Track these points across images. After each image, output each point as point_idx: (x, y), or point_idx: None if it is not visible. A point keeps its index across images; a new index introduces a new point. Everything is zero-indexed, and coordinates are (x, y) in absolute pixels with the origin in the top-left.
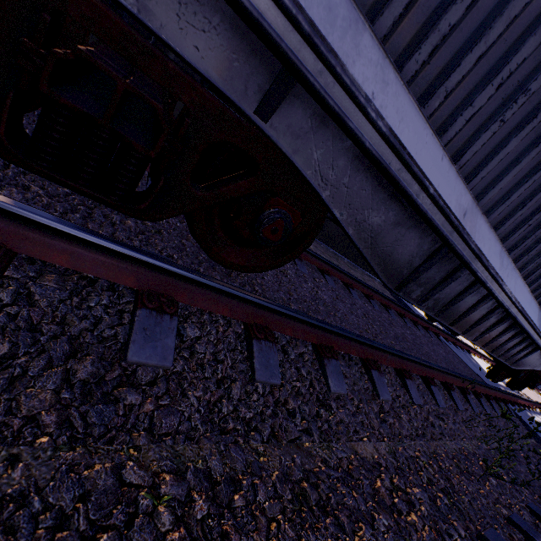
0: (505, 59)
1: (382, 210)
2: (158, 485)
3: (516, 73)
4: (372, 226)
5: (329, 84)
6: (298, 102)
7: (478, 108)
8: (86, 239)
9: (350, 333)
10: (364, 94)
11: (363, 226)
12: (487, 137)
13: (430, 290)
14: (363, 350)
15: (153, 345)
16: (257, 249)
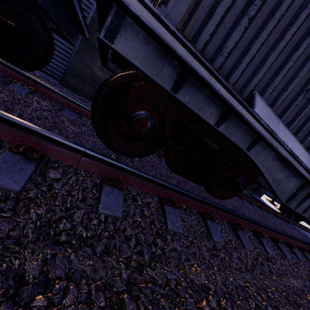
0: None
1: (282, 172)
2: (248, 286)
3: None
4: (277, 178)
5: (273, 141)
6: (258, 144)
7: None
8: (190, 195)
9: (265, 224)
10: (282, 141)
11: (274, 179)
12: None
13: (300, 202)
14: (270, 233)
15: (216, 234)
16: (227, 189)
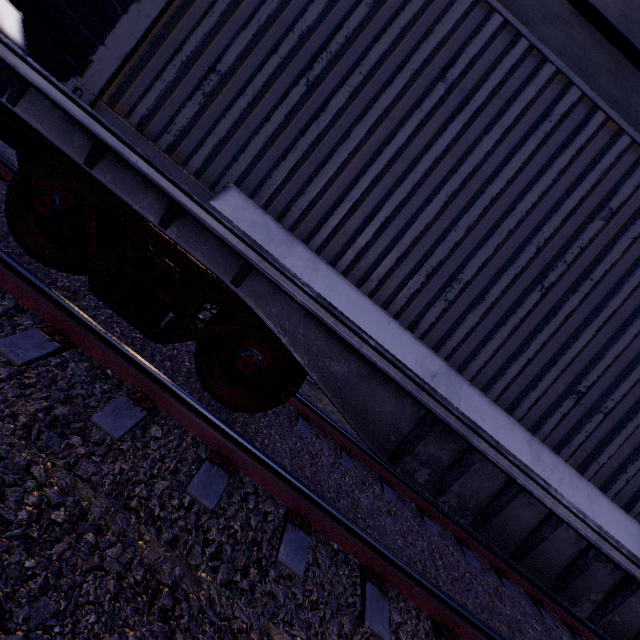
0: (424, 260)
1: (342, 361)
2: (46, 485)
3: (444, 269)
4: (336, 375)
5: (267, 267)
6: (259, 278)
7: (414, 290)
8: (116, 345)
9: (340, 513)
10: (294, 273)
11: (326, 374)
12: (437, 312)
13: (442, 475)
14: (366, 553)
15: (115, 418)
16: (247, 391)
